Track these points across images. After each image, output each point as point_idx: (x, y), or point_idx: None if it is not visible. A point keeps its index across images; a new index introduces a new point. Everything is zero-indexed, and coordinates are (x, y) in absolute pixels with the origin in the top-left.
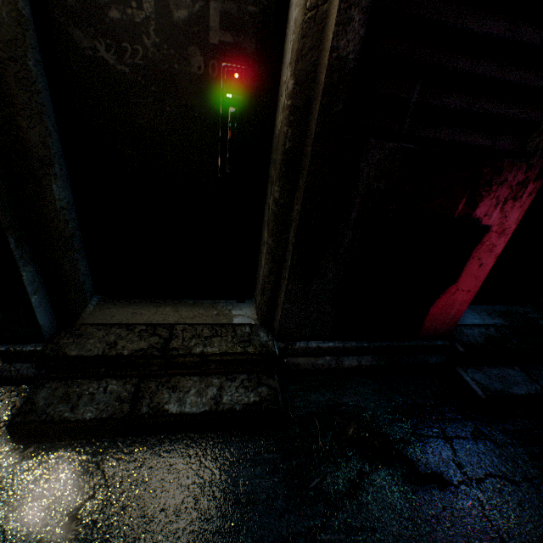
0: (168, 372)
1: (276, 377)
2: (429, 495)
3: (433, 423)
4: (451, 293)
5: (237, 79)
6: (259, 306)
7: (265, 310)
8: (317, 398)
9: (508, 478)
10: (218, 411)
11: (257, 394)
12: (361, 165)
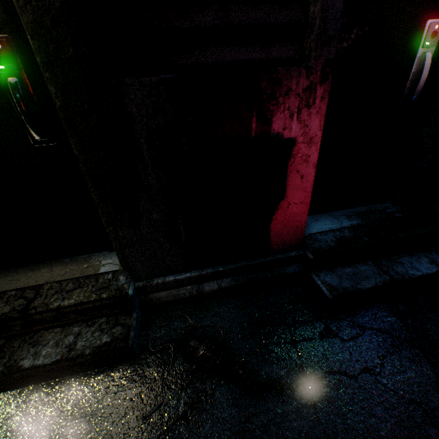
0: (33, 329)
1: (134, 314)
2: (264, 403)
3: (284, 330)
4: (285, 208)
5: (2, 49)
6: (116, 254)
7: (122, 256)
8: (179, 325)
9: (347, 372)
10: (68, 358)
11: (110, 334)
12: (128, 106)
